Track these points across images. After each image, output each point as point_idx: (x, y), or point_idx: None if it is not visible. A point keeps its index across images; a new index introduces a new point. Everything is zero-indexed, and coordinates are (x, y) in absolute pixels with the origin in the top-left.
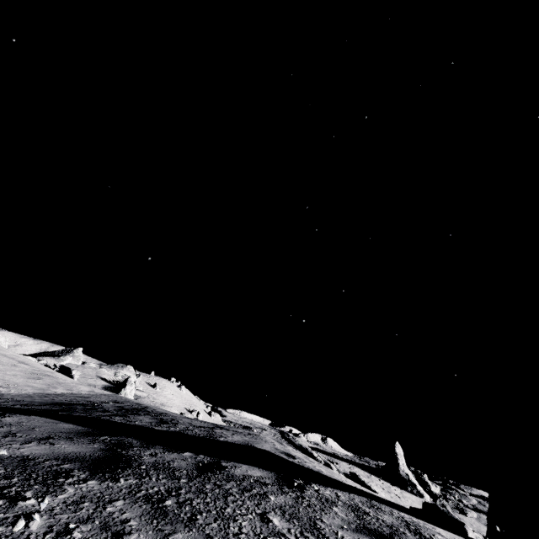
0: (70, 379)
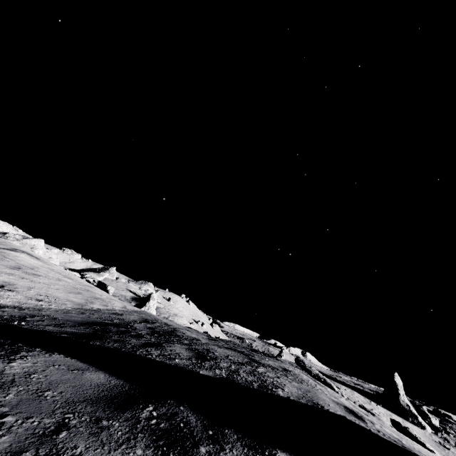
0: (106, 293)
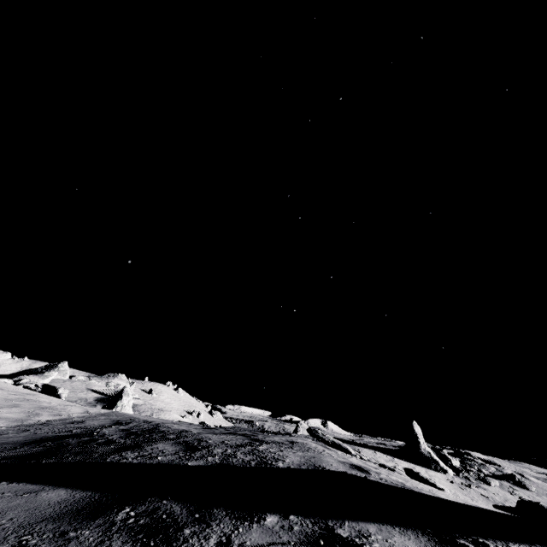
0: (56, 399)
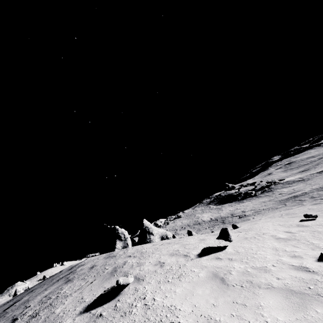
0: None
